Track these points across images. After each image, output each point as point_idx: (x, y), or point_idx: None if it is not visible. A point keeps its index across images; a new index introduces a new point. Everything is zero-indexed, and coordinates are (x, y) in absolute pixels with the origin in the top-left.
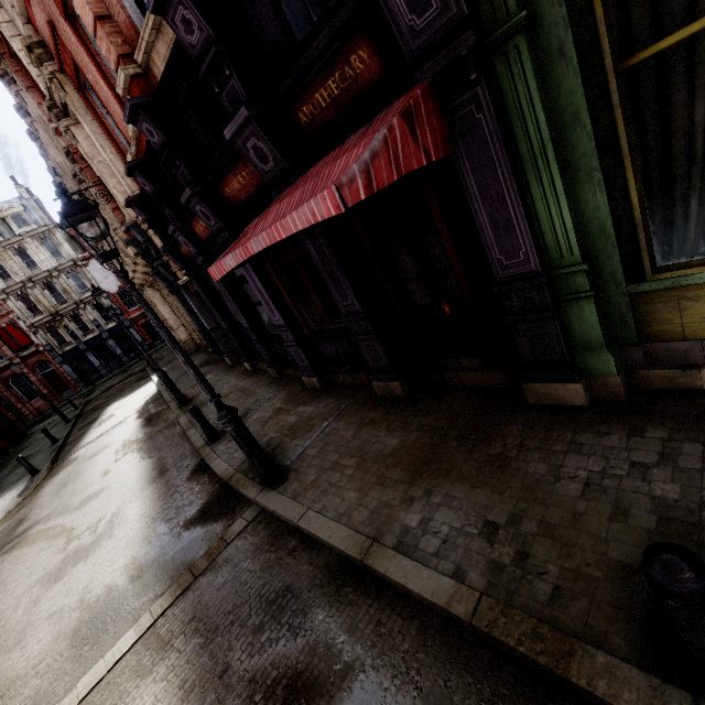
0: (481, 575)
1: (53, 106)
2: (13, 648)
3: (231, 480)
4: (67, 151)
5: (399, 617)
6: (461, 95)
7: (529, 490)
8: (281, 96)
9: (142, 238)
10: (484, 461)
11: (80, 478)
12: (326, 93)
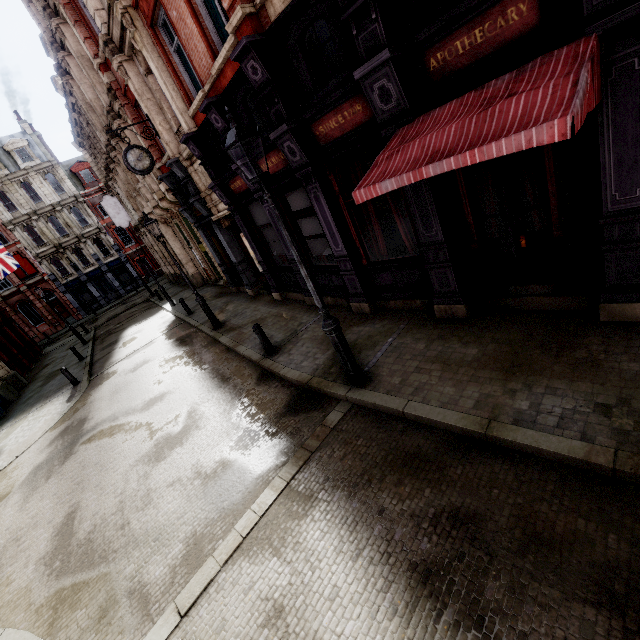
0: (609, 438)
1: (109, 41)
2: (145, 507)
3: (312, 383)
4: (110, 87)
5: (534, 470)
6: (626, 48)
7: (629, 381)
8: (419, 41)
9: (183, 174)
10: (574, 362)
11: (132, 386)
12: (468, 41)
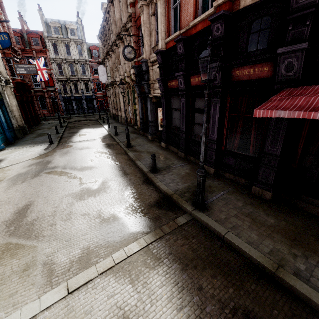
0: None
1: None
2: (66, 220)
3: (173, 196)
4: (130, 15)
5: (303, 310)
6: None
7: None
8: None
9: (146, 68)
10: None
11: (77, 156)
12: None
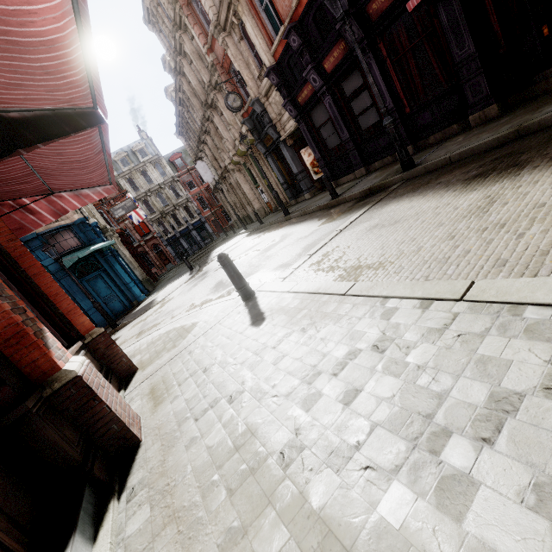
0: None
1: (217, 25)
2: (268, 258)
3: (373, 186)
4: (212, 64)
5: None
6: None
7: None
8: None
9: (261, 109)
10: None
11: (233, 253)
12: None
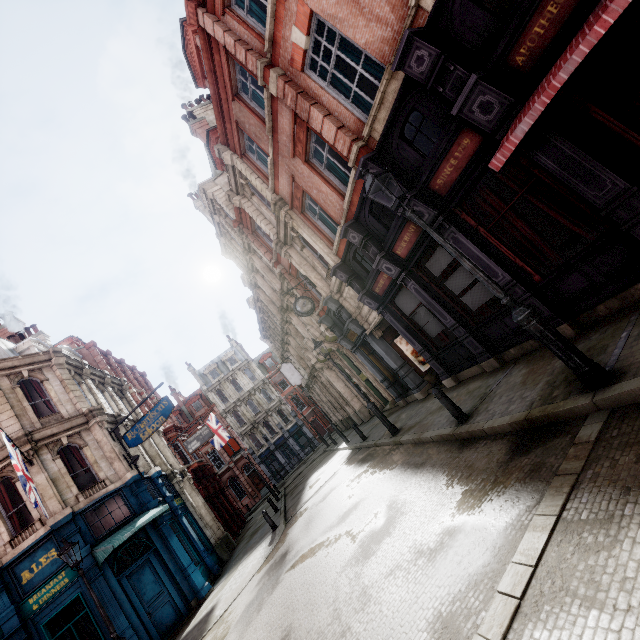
0: None
1: (278, 242)
2: (364, 606)
3: (532, 415)
4: (280, 274)
5: None
6: None
7: None
8: (498, 55)
9: (336, 306)
10: None
11: (324, 511)
12: (544, 20)
